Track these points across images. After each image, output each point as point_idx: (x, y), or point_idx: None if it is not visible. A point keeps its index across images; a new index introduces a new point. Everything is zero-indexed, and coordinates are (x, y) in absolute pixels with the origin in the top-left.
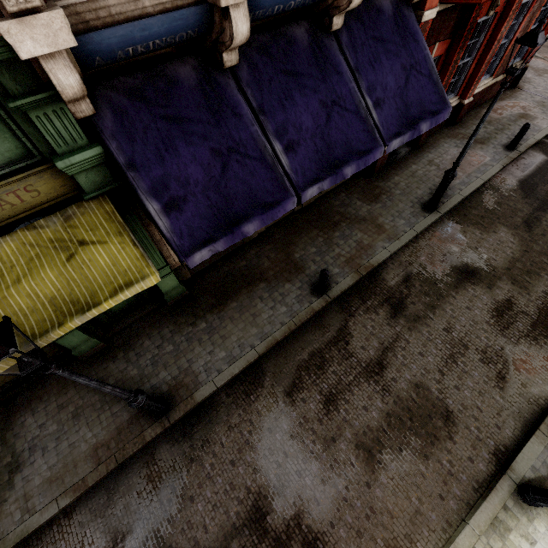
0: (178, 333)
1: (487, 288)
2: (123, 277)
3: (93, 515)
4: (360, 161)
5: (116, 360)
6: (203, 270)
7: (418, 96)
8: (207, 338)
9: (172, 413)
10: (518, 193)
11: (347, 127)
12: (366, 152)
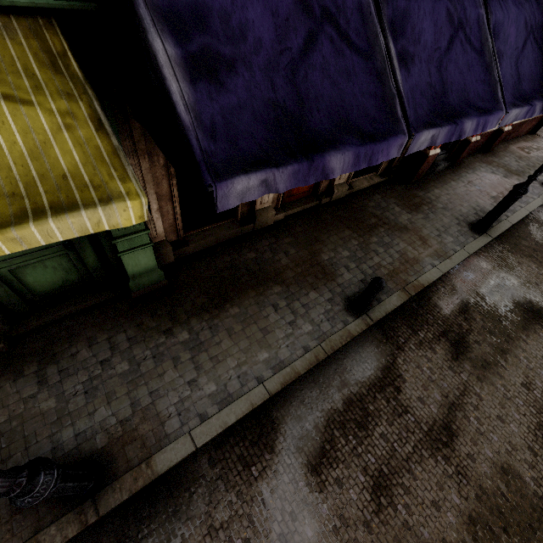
0: (141, 343)
1: None
2: (53, 190)
3: None
4: (481, 119)
5: (21, 377)
6: (193, 254)
7: (530, 70)
8: (188, 358)
9: (106, 495)
10: None
11: (466, 68)
12: (485, 111)
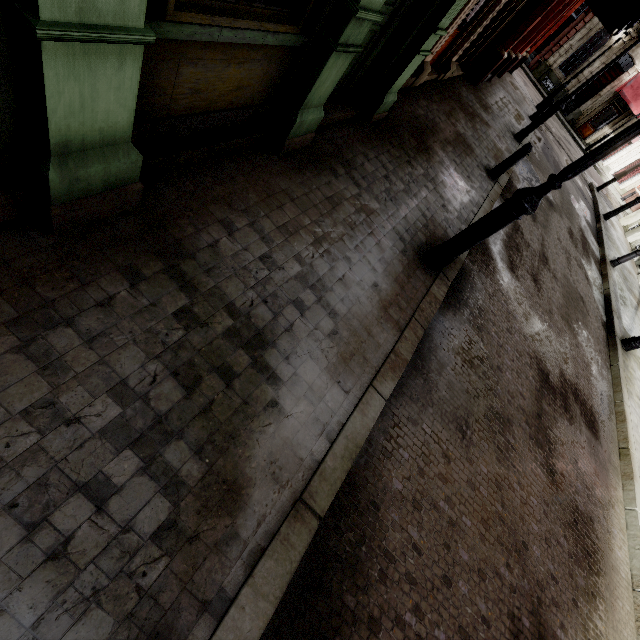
0: (399, 168)
1: (560, 217)
2: None
3: (420, 406)
4: None
5: (339, 176)
6: None
7: None
8: (433, 188)
9: (447, 271)
10: (544, 156)
11: None
12: None
